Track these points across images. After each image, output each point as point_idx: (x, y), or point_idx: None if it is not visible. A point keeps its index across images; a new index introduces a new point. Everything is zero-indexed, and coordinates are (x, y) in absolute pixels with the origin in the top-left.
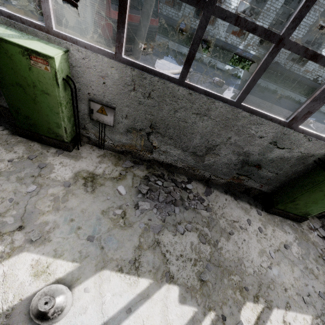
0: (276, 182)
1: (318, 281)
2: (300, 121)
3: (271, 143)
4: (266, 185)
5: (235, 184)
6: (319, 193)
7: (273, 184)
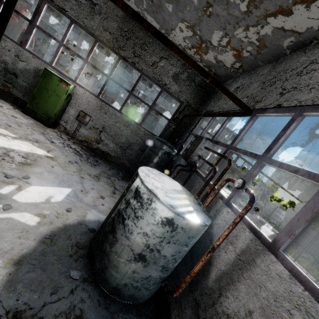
0: (31, 92)
1: (18, 126)
2: (25, 44)
3: (16, 56)
4: (26, 95)
5: (6, 92)
6: (43, 90)
7: (30, 95)
